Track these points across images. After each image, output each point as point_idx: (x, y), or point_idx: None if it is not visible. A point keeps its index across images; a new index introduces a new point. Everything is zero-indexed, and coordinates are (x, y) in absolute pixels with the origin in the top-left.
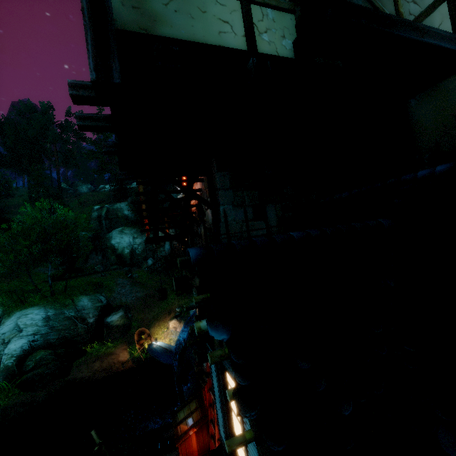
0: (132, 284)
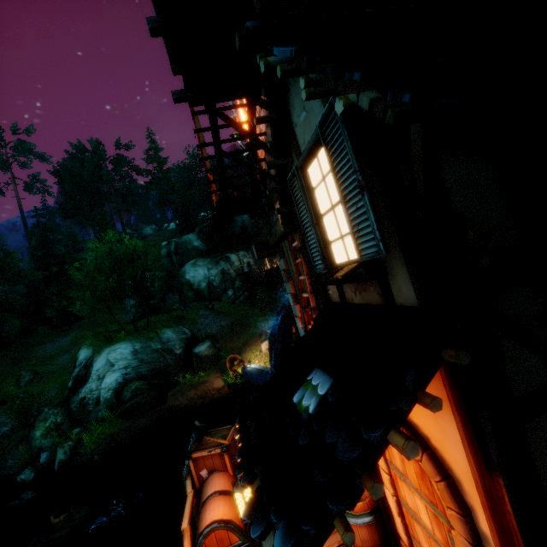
0: (214, 314)
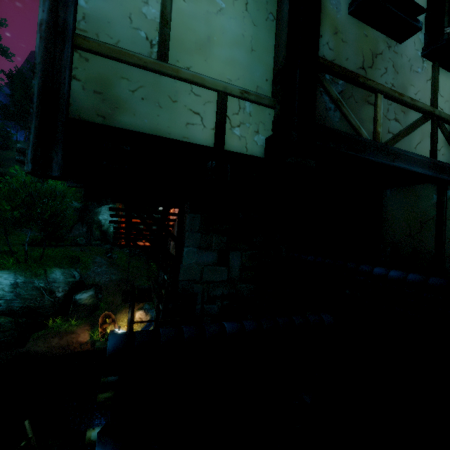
0: (109, 265)
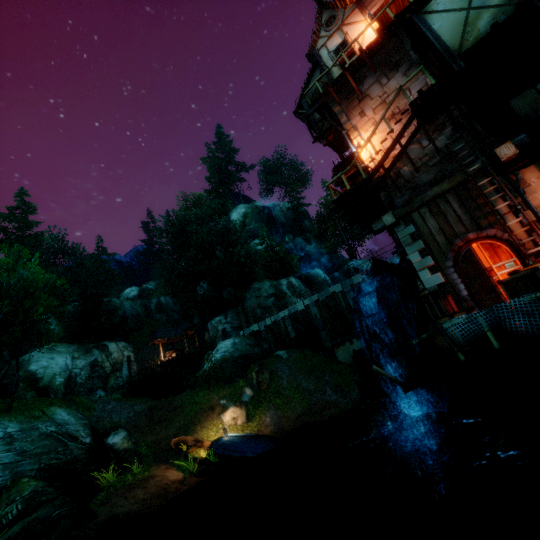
0: (116, 400)
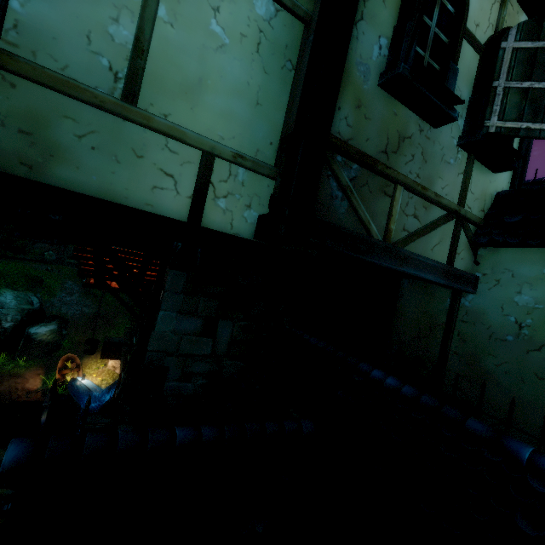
0: (83, 294)
